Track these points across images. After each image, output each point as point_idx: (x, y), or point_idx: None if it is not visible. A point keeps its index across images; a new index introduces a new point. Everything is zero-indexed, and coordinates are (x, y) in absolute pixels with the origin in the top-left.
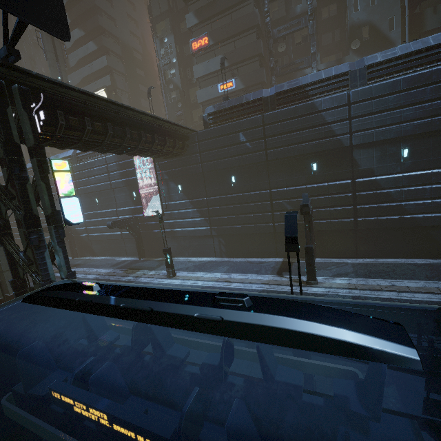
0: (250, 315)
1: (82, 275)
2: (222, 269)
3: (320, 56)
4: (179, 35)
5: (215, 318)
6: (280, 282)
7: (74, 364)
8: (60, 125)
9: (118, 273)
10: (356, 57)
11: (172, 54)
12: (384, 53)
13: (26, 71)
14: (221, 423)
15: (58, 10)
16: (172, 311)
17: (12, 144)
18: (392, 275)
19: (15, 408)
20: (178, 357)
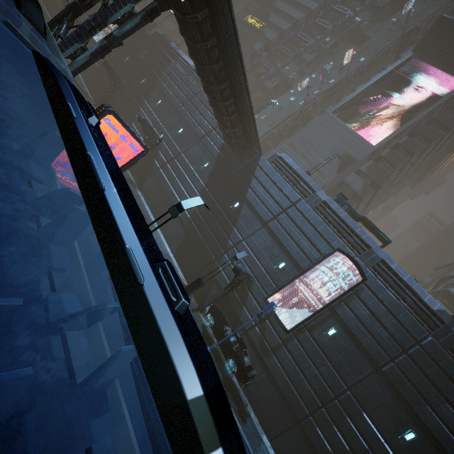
0: None
1: None
2: None
3: None
4: None
5: None
6: None
7: None
8: None
9: None
10: None
11: None
12: None
13: None
14: None
15: None
16: None
17: None
18: None
19: None
20: None
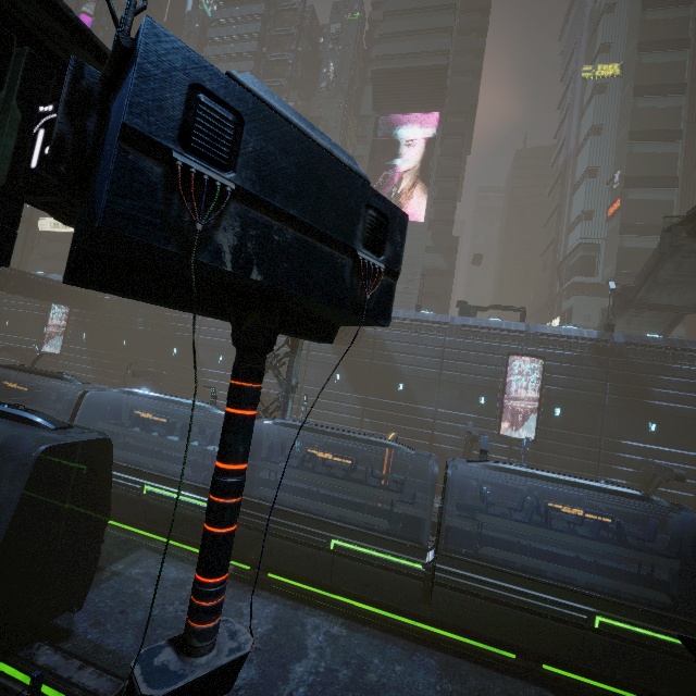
0: None
1: None
2: None
3: None
4: None
5: None
6: None
7: None
8: None
9: None
10: None
11: None
12: None
13: None
14: None
15: None
16: None
17: None
18: None
19: None
20: None
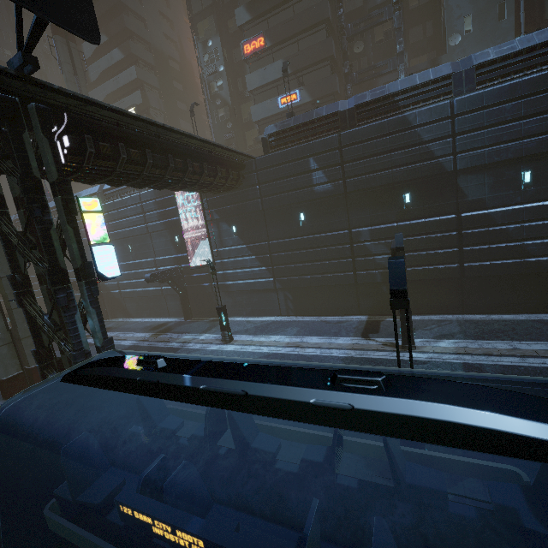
0: (393, 403)
1: (115, 341)
2: (291, 330)
3: (408, 57)
4: (227, 36)
5: (341, 406)
6: (367, 347)
7: (128, 458)
8: (88, 153)
9: (160, 338)
10: (456, 56)
11: (218, 60)
12: (499, 48)
13: (46, 84)
14: (336, 541)
15: (85, 4)
16: (276, 396)
17: (30, 179)
18: (512, 336)
19: (63, 522)
20: (268, 452)
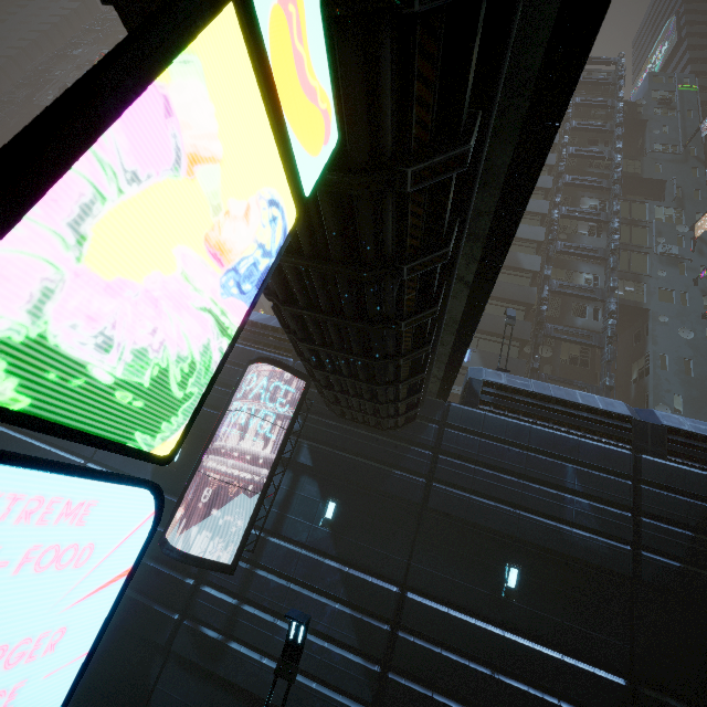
0: None
1: None
2: None
3: None
4: None
5: None
6: None
7: None
8: None
9: None
10: None
11: None
12: None
13: None
14: None
15: None
16: None
17: None
18: None
19: None
20: None
